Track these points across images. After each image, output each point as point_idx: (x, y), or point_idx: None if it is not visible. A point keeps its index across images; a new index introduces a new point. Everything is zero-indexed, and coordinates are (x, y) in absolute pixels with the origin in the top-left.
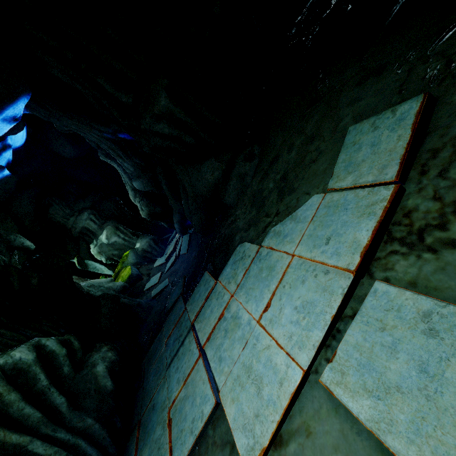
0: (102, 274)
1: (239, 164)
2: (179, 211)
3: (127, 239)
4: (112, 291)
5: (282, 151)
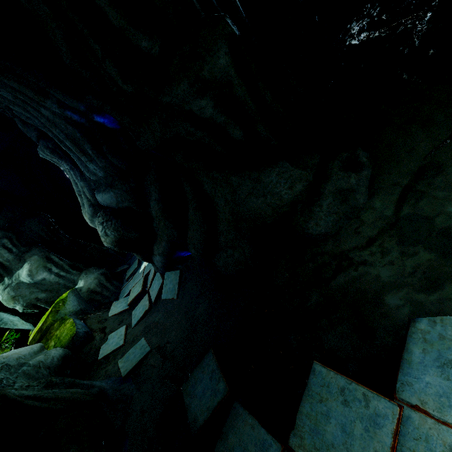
0: (10, 328)
1: (336, 175)
2: (168, 239)
3: (63, 275)
4: (44, 369)
5: (447, 157)
